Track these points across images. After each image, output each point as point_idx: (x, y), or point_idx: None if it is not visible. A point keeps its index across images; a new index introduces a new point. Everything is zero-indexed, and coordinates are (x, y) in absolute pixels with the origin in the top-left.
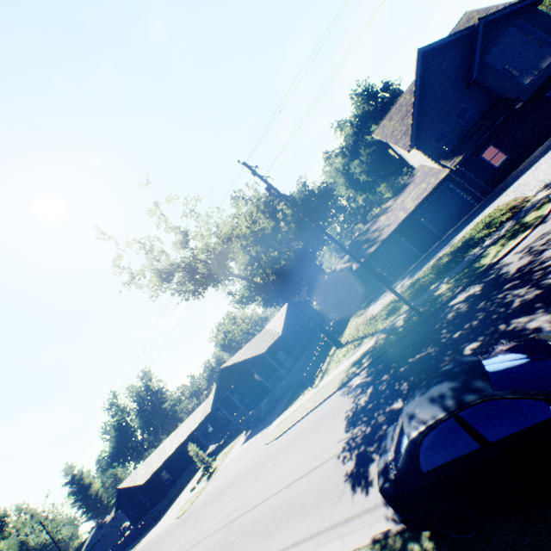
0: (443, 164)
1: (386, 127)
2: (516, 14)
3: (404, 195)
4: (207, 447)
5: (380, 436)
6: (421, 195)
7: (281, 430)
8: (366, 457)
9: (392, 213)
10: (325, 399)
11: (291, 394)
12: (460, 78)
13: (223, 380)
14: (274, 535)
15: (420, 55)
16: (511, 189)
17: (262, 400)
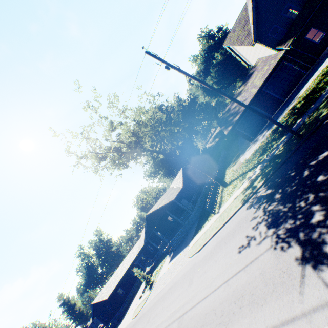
0: (279, 48)
1: (232, 37)
2: None
3: (251, 79)
4: (144, 269)
5: (320, 220)
6: (266, 73)
7: (200, 245)
8: (314, 241)
9: (245, 92)
10: (231, 216)
11: (197, 224)
12: None
13: (149, 223)
14: (231, 325)
15: None
16: None
17: (176, 232)
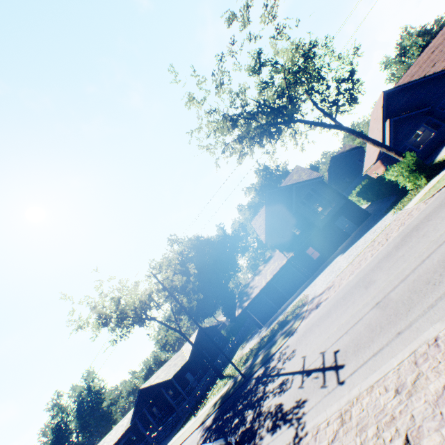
0: (285, 254)
1: (257, 221)
2: (311, 184)
3: (268, 265)
4: None
5: None
6: (273, 271)
7: None
8: None
9: (261, 276)
10: (193, 431)
11: (187, 415)
12: (289, 208)
13: (141, 398)
14: None
15: (267, 193)
16: (313, 283)
17: (170, 416)
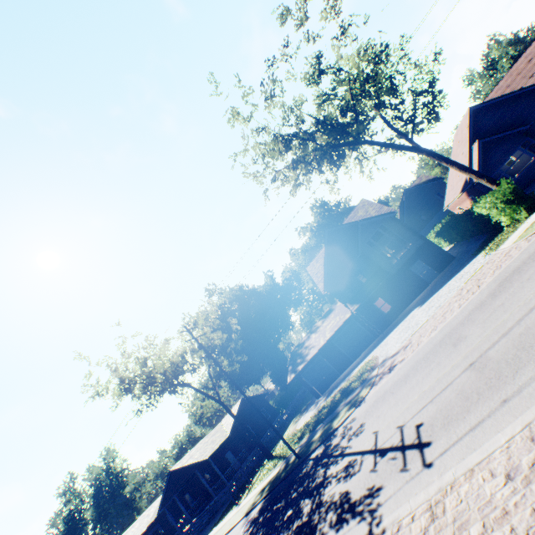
0: (348, 306)
1: (314, 266)
2: (380, 220)
3: (328, 320)
4: None
5: None
6: (334, 327)
7: None
8: None
9: (318, 334)
10: (235, 525)
11: (228, 504)
12: (354, 250)
13: (171, 483)
14: None
15: (326, 232)
16: (384, 342)
17: (206, 505)
